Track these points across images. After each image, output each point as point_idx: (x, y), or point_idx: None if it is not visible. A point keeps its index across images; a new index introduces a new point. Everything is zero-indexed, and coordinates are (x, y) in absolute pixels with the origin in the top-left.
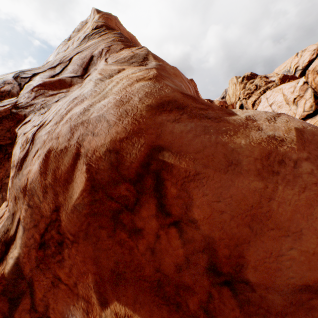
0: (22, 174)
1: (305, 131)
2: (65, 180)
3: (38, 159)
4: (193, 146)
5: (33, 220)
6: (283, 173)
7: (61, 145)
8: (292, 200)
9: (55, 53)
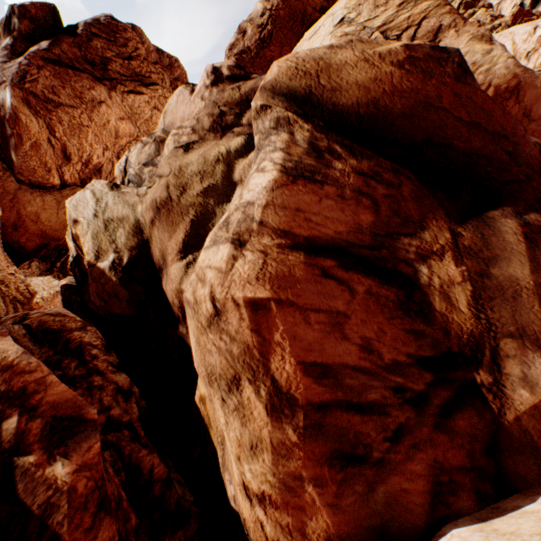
0: None
1: None
2: None
3: None
4: (528, 82)
5: None
6: None
7: (479, 83)
8: None
9: (370, 5)
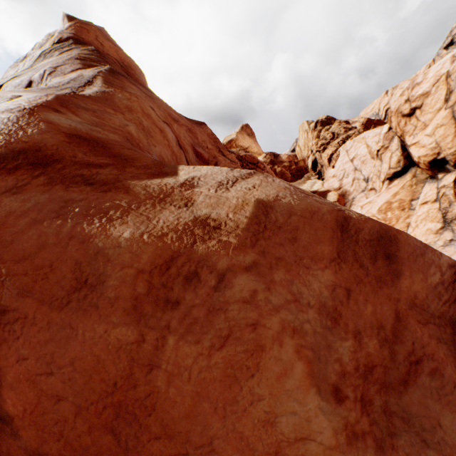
0: None
1: (276, 206)
2: None
3: None
4: (18, 246)
5: None
6: (190, 304)
7: None
8: (195, 370)
9: None
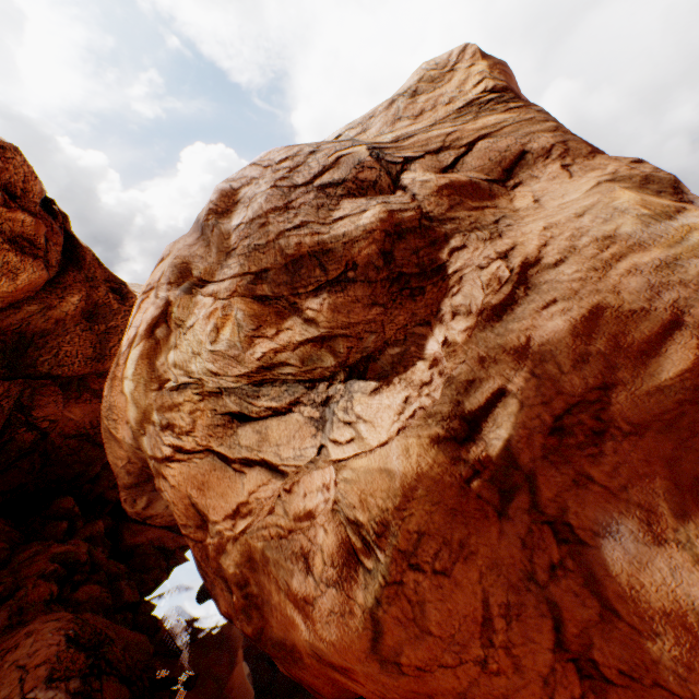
0: (505, 328)
1: None
2: (639, 351)
3: (561, 314)
4: None
5: (540, 396)
6: None
7: (630, 305)
8: None
9: (388, 117)
